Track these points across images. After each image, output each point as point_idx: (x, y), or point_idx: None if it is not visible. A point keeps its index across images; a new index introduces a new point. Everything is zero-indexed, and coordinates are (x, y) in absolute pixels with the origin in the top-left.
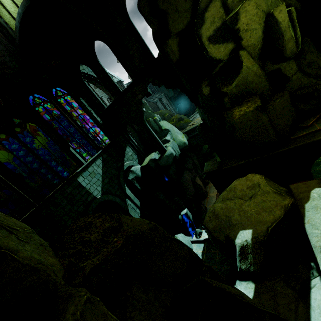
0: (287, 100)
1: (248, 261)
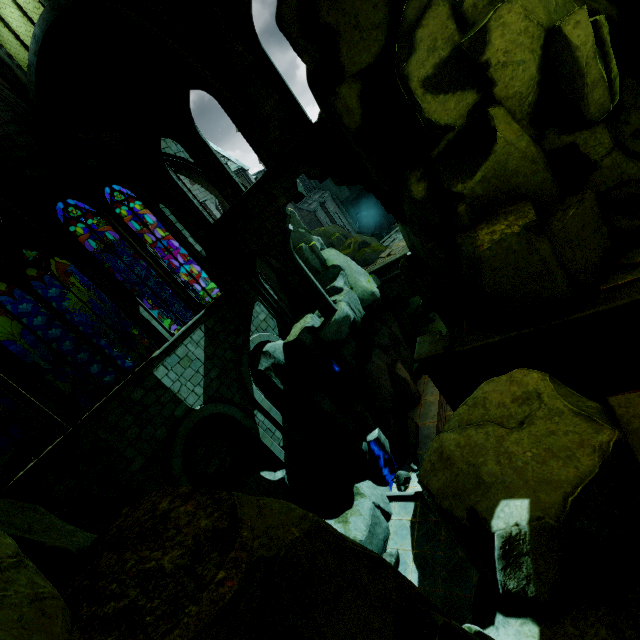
0: (591, 210)
1: (522, 572)
